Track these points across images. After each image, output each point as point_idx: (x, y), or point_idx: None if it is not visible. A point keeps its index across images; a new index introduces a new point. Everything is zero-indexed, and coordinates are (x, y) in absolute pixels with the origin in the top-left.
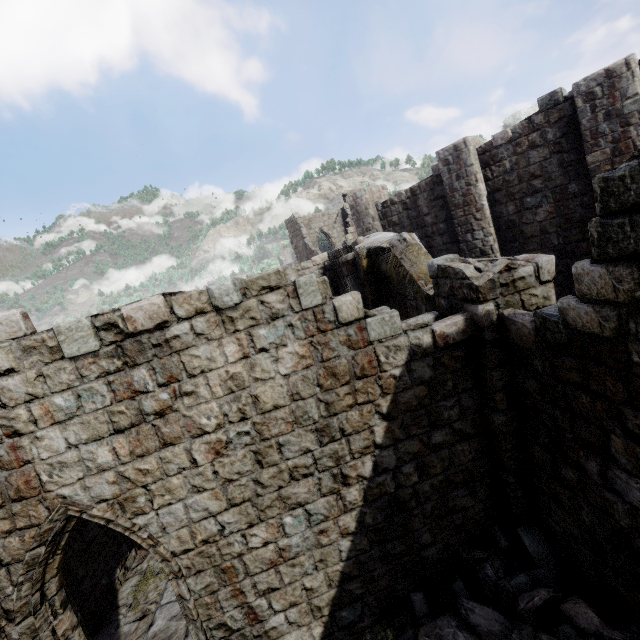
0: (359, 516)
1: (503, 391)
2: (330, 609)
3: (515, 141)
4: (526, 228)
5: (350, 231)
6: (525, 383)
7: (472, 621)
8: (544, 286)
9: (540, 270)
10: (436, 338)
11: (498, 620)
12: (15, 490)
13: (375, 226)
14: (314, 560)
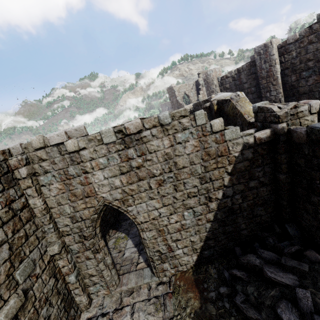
0: (215, 214)
1: (286, 164)
2: (200, 250)
3: (300, 40)
4: (301, 89)
5: (201, 93)
6: (297, 160)
7: (263, 256)
8: (312, 115)
9: (311, 107)
10: (256, 140)
11: (274, 256)
12: (86, 193)
13: (216, 90)
14: (195, 230)
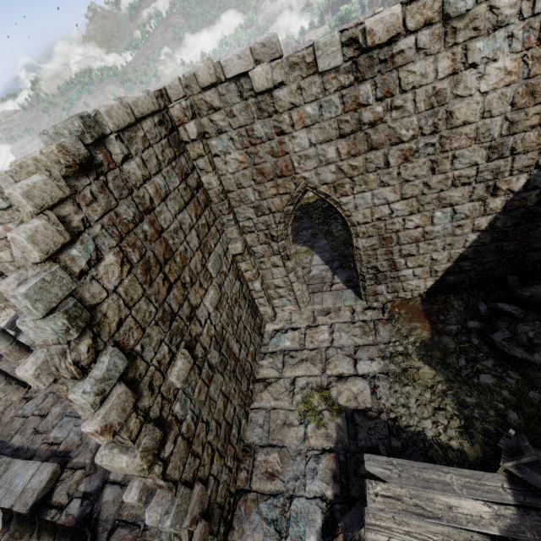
0: (492, 220)
1: None
2: (443, 274)
3: None
4: None
5: None
6: None
7: None
8: None
9: None
10: None
11: None
12: (280, 171)
13: None
14: (445, 243)
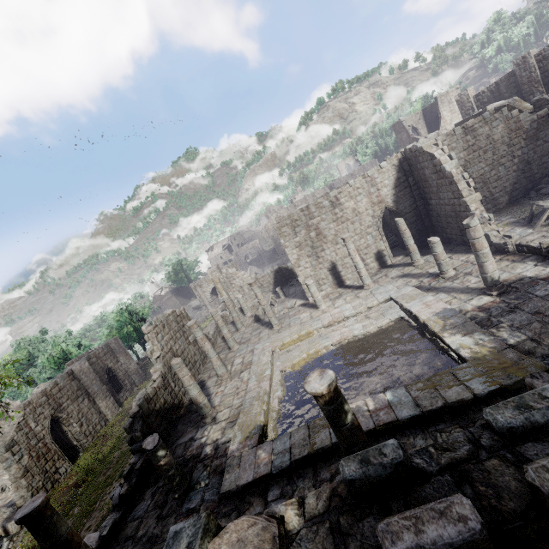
0: (517, 166)
1: None
2: (510, 192)
3: None
4: None
5: (441, 119)
6: None
7: None
8: None
9: None
10: (538, 116)
11: None
12: None
13: (473, 107)
14: (506, 179)
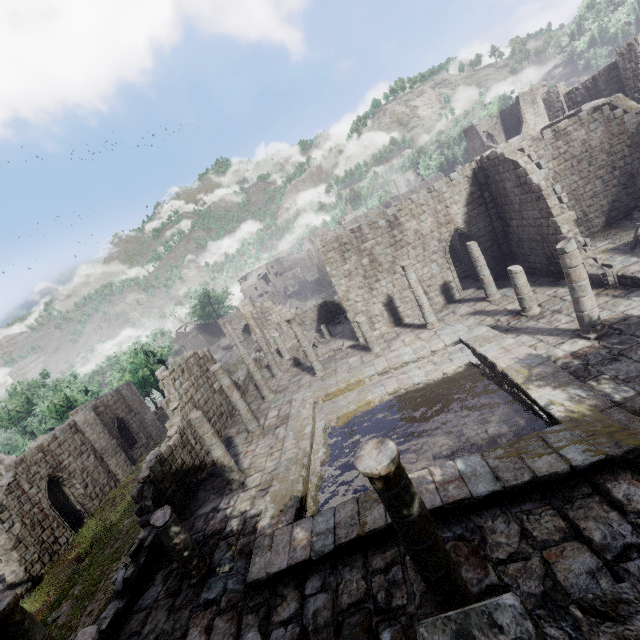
0: (618, 180)
1: None
2: (608, 212)
3: None
4: None
5: (523, 123)
6: None
7: None
8: None
9: None
10: None
11: None
12: None
13: (563, 108)
14: (603, 196)
